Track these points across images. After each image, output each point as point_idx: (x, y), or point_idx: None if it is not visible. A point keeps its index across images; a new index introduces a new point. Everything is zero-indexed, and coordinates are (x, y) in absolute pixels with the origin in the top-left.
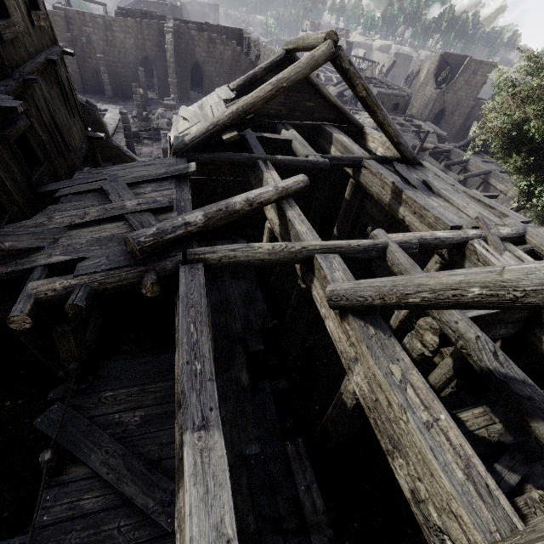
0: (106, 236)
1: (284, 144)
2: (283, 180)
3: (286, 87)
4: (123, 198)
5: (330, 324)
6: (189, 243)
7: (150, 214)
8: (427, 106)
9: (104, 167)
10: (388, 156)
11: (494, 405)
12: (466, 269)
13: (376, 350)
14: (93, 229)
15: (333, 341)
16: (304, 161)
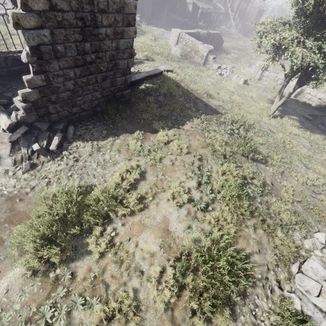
0: None
1: None
2: None
3: None
4: None
5: None
6: None
7: None
8: None
9: None
10: None
11: None
12: None
13: None
14: None
15: None
16: None
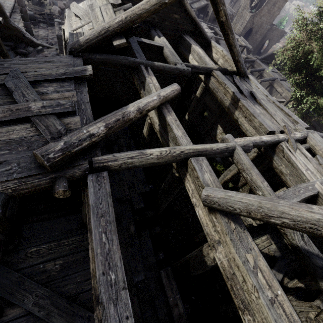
0: (14, 139)
1: (157, 50)
2: (163, 89)
3: (168, 4)
4: (27, 98)
5: (199, 211)
6: (94, 150)
7: (54, 118)
8: (243, 25)
9: (5, 59)
10: (228, 69)
11: (272, 233)
12: (322, 209)
13: (237, 243)
14: (1, 130)
15: (201, 223)
16: (174, 69)
